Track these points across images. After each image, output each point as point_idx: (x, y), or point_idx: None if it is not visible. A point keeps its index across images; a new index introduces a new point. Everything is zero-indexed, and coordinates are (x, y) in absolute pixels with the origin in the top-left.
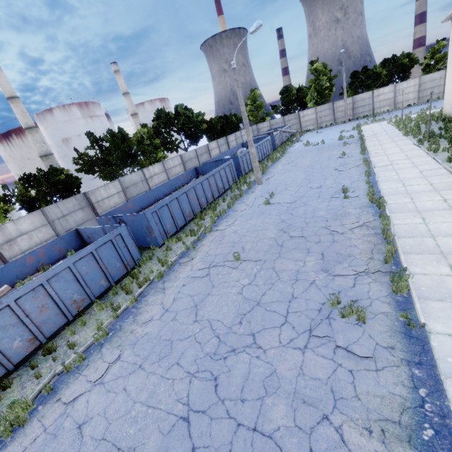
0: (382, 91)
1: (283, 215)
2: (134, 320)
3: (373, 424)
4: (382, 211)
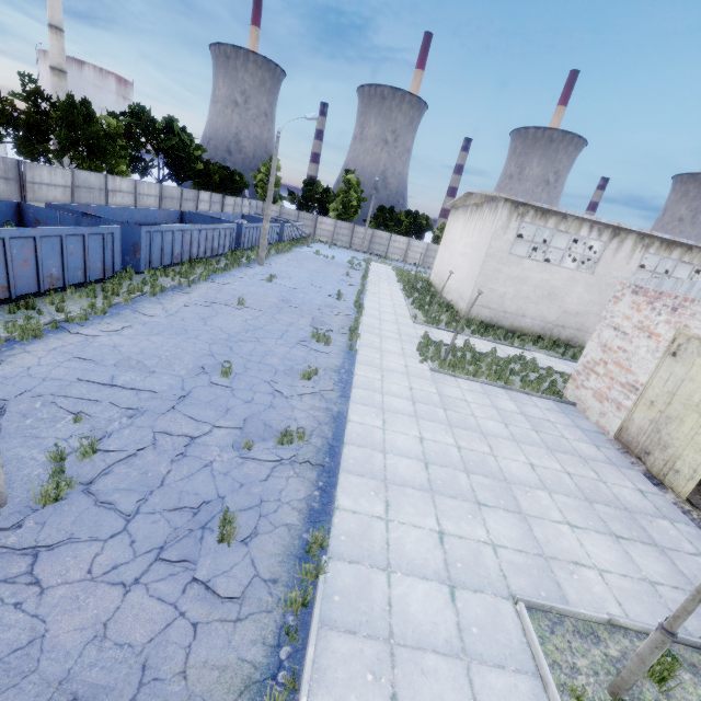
0: (399, 239)
1: (284, 293)
2: (134, 312)
3: (321, 367)
4: (359, 310)
